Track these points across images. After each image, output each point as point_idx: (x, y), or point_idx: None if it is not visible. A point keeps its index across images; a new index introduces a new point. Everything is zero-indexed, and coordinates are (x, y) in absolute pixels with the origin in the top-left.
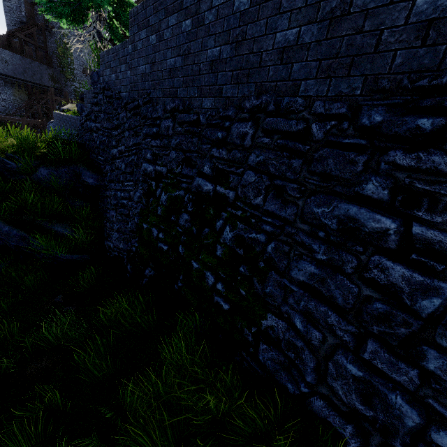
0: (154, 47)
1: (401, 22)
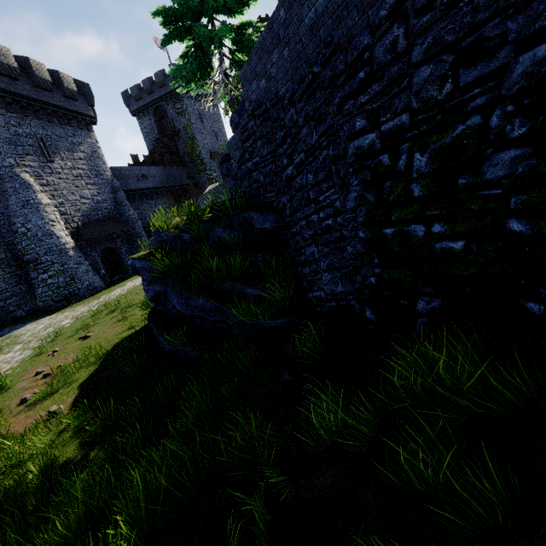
0: None
1: None
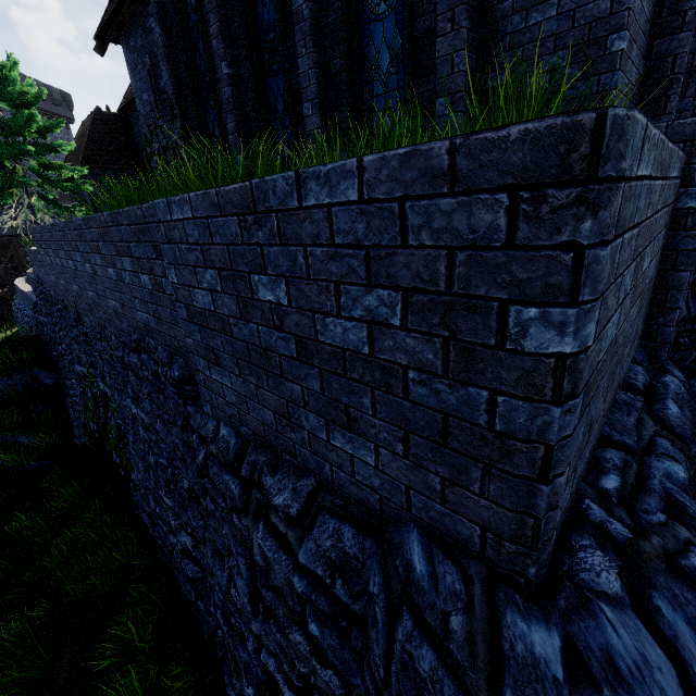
0: (52, 266)
1: (111, 308)
